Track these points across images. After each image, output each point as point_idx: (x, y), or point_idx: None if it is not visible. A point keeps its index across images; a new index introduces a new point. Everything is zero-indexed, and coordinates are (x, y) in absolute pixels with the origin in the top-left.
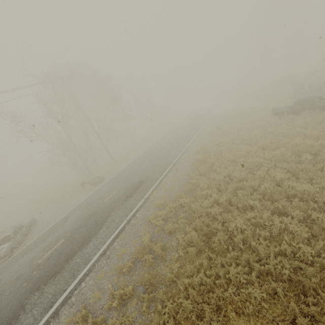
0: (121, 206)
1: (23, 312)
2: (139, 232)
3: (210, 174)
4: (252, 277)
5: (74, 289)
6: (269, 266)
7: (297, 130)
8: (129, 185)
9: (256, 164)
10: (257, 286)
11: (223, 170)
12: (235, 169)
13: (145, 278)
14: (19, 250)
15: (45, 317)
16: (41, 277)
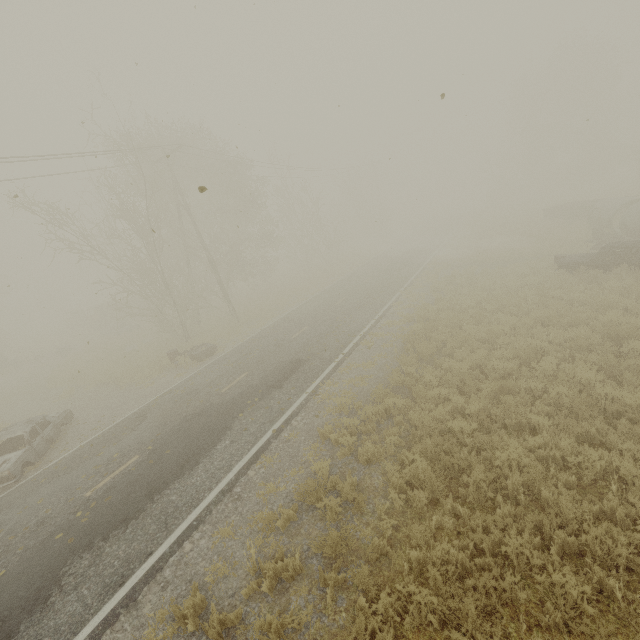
0: (258, 403)
1: (57, 590)
2: (302, 456)
3: (442, 361)
4: (552, 556)
5: (170, 553)
6: (589, 536)
7: (611, 298)
8: (273, 365)
9: (533, 350)
10: (568, 571)
11: (467, 355)
12: (493, 355)
13: (330, 540)
14: (38, 470)
15: (110, 603)
16: (94, 523)
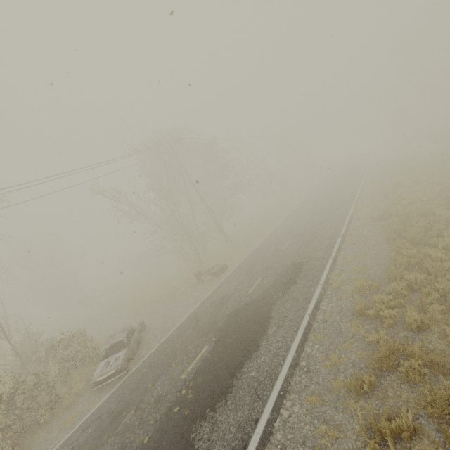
0: (283, 296)
1: None
2: (347, 331)
3: (435, 241)
4: None
5: (272, 419)
6: None
7: None
8: (279, 269)
9: None
10: None
11: None
12: None
13: (438, 399)
14: (137, 363)
15: None
16: (199, 398)
